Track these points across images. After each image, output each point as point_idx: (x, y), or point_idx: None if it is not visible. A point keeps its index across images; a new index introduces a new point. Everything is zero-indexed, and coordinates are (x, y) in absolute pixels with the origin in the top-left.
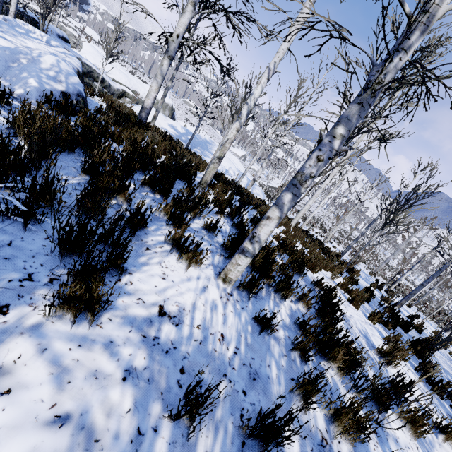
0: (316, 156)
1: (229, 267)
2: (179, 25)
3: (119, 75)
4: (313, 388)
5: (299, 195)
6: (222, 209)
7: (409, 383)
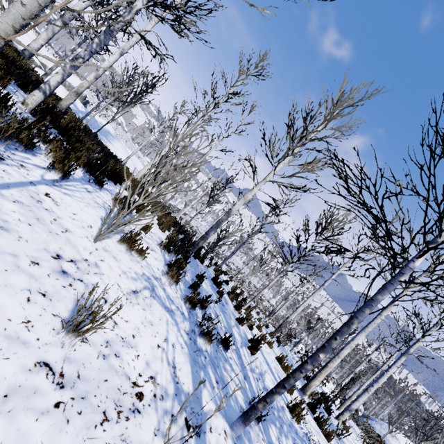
0: (85, 48)
1: (28, 96)
2: (77, 4)
3: (28, 42)
4: (47, 137)
5: (75, 66)
6: (62, 115)
7: (134, 201)
